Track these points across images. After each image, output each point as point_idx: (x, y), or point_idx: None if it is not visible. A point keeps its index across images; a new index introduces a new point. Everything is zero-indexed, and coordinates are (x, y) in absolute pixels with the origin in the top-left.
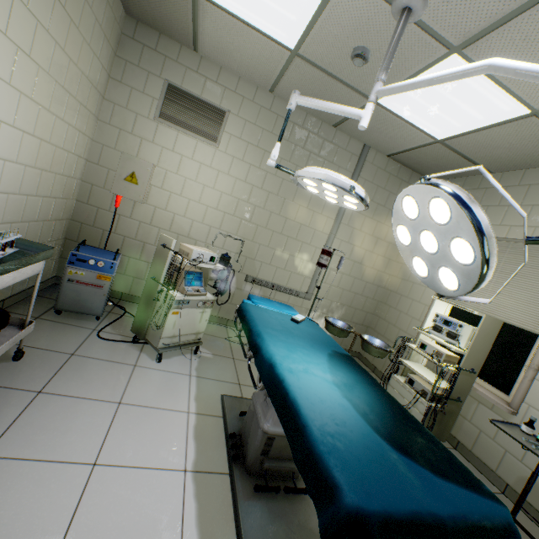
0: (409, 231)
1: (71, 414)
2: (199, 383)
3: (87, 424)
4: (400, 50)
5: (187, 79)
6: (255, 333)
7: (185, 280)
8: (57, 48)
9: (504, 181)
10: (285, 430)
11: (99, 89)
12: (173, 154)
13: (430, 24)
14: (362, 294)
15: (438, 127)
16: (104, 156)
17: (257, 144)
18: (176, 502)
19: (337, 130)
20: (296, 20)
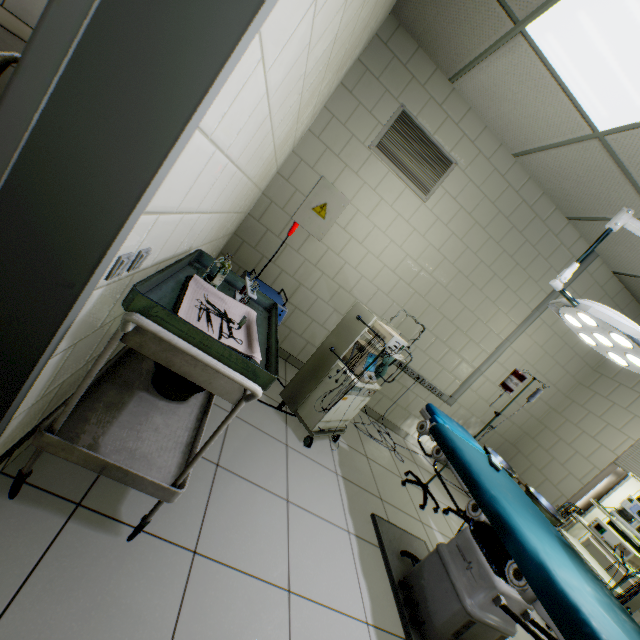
0: None
1: (251, 507)
2: (347, 488)
3: (268, 527)
4: None
5: (425, 111)
6: (487, 493)
7: (365, 363)
8: (342, 55)
9: None
10: None
11: (328, 96)
12: (373, 194)
13: None
14: (510, 418)
15: None
16: (297, 172)
17: (470, 211)
18: None
19: (568, 223)
20: None
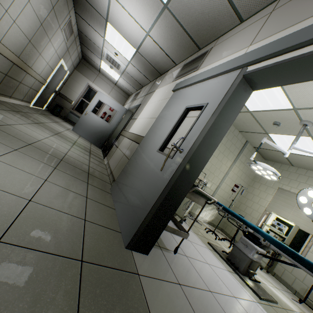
0: (307, 199)
1: (185, 243)
2: (197, 235)
3: (192, 248)
4: (292, 128)
5: None
6: (248, 222)
7: None
8: None
9: (298, 171)
10: (292, 258)
11: None
12: None
13: (308, 129)
14: (229, 202)
15: (285, 148)
16: None
17: None
18: (234, 280)
19: (239, 132)
20: (261, 107)
